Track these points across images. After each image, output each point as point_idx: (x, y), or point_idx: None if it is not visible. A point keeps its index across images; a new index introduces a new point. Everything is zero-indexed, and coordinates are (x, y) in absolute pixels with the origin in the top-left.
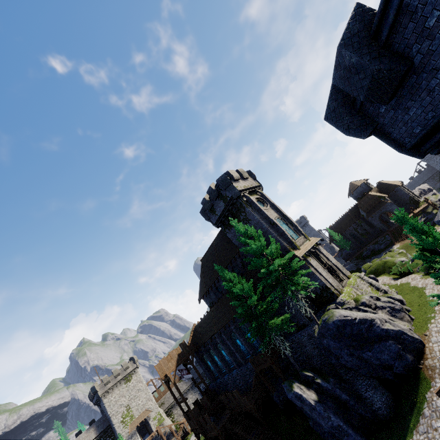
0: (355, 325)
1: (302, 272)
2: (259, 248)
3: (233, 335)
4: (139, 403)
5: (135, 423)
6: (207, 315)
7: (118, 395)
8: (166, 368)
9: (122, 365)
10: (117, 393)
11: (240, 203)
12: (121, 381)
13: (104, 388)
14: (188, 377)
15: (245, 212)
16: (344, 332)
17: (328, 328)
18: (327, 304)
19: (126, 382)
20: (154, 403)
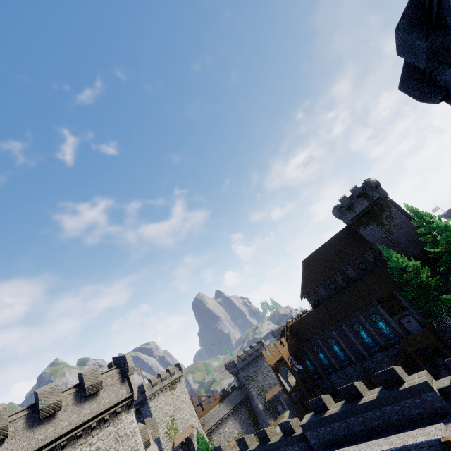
0: None
1: None
2: (445, 227)
3: (357, 327)
4: (183, 416)
5: (180, 438)
6: (316, 311)
7: (163, 402)
8: (281, 352)
9: (169, 369)
10: (162, 399)
11: (386, 204)
12: (166, 386)
13: (151, 390)
14: (298, 367)
15: (391, 211)
16: None
17: None
18: None
19: (171, 389)
20: (197, 420)
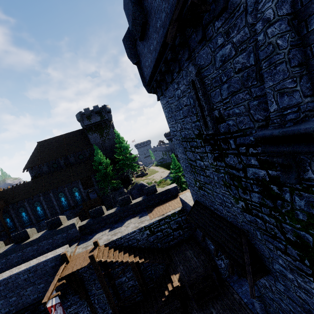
0: (145, 186)
1: (135, 164)
2: (127, 147)
3: (60, 195)
4: None
5: None
6: (33, 181)
7: None
8: None
9: None
10: None
11: (109, 124)
12: None
13: None
14: None
15: (110, 130)
16: (141, 188)
17: (137, 185)
18: (127, 183)
19: None
20: None
